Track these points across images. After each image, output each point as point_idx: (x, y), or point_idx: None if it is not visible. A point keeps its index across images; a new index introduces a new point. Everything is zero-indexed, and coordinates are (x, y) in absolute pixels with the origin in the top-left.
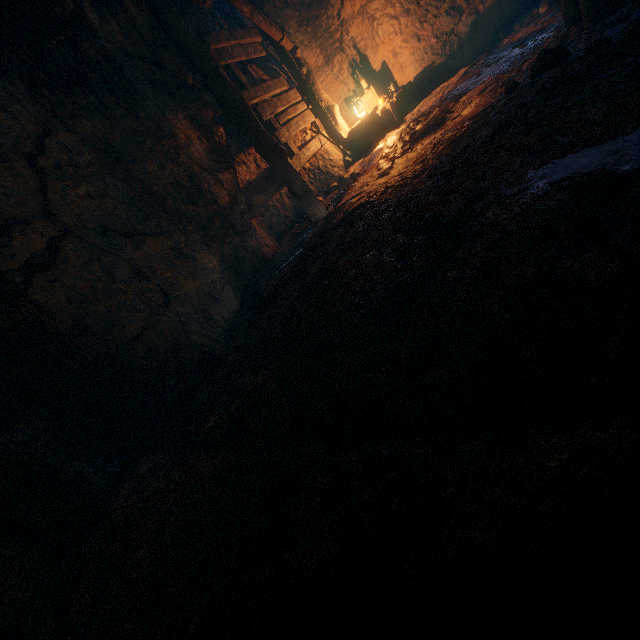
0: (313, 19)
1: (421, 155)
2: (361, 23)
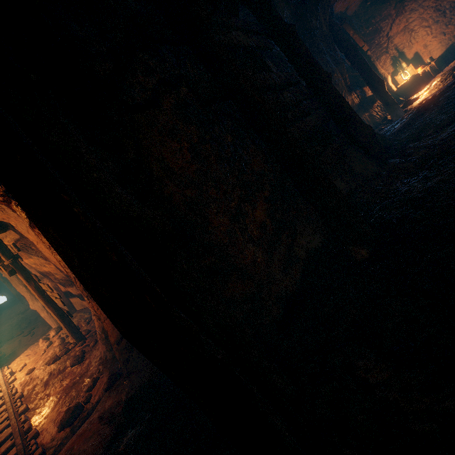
0: (369, 40)
1: None
2: (402, 35)
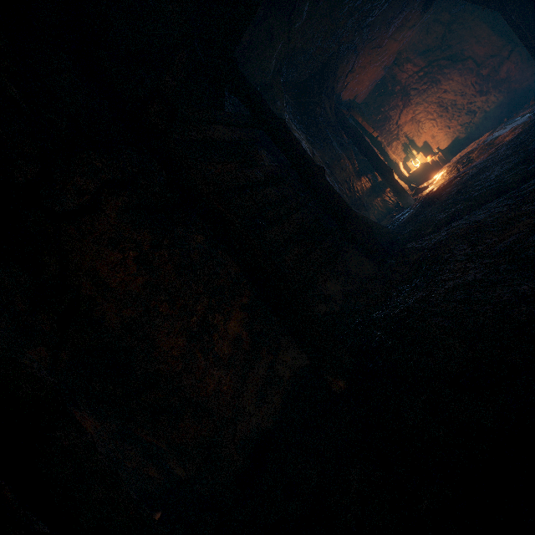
0: (380, 127)
1: (487, 155)
2: (410, 125)
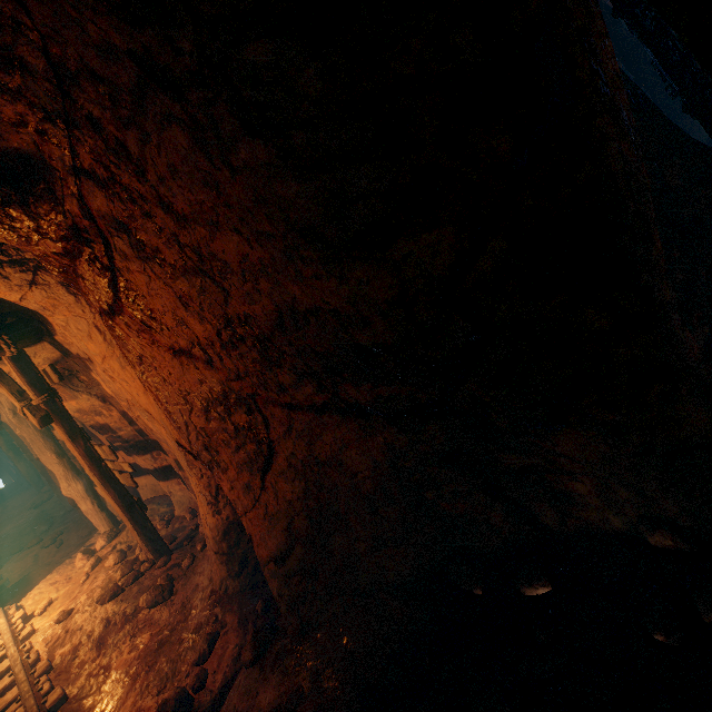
0: None
1: None
2: None
